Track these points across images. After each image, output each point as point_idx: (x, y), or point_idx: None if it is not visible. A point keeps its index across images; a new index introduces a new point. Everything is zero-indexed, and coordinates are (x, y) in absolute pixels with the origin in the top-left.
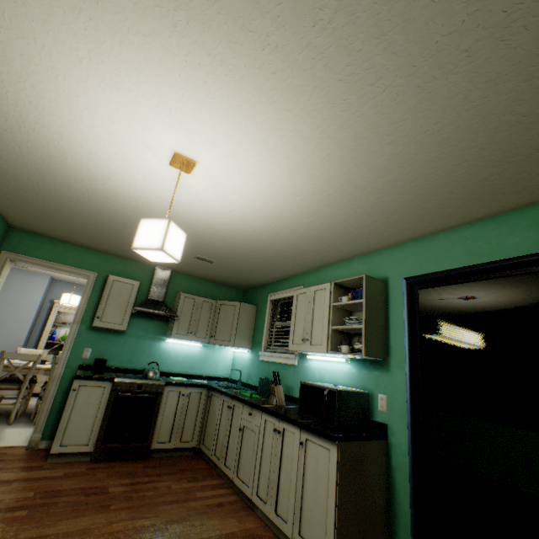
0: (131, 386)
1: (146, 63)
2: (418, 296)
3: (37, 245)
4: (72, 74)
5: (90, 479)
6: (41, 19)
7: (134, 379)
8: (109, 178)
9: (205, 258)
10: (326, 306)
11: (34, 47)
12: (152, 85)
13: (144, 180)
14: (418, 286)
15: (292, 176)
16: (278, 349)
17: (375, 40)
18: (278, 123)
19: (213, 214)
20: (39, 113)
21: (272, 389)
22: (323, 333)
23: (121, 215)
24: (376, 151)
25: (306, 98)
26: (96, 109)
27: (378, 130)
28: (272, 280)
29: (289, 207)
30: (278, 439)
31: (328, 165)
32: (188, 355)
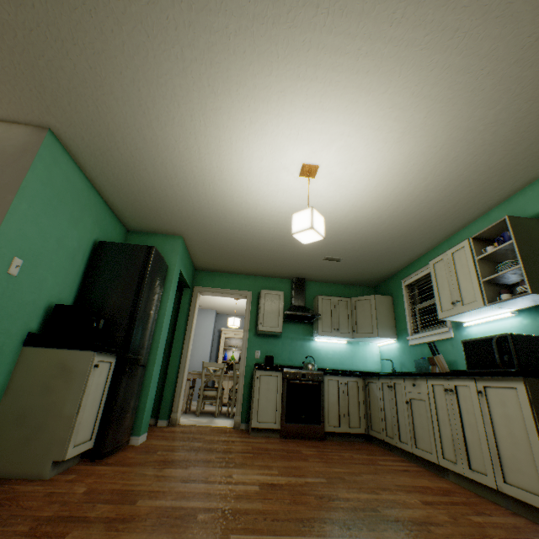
0: (297, 375)
1: (282, 109)
2: None
3: (212, 279)
4: (240, 137)
5: (285, 445)
6: (227, 113)
7: (297, 369)
8: (259, 204)
9: (333, 258)
10: (469, 262)
11: (222, 131)
12: (286, 121)
13: (281, 197)
14: None
15: (399, 146)
16: (426, 330)
17: (442, 7)
18: (377, 106)
19: (335, 208)
20: (220, 172)
21: (431, 360)
22: (474, 289)
23: (266, 234)
24: (474, 88)
25: (396, 76)
26: (252, 154)
27: (470, 70)
28: (401, 265)
29: (402, 177)
30: (451, 397)
31: (430, 121)
32: (335, 352)
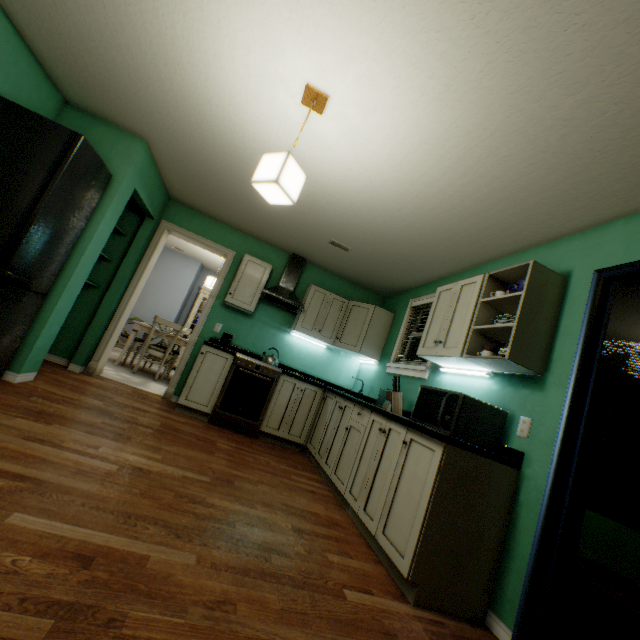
0: (250, 365)
1: None
2: (614, 295)
3: (189, 218)
4: None
5: (204, 432)
6: None
7: (253, 358)
8: (247, 129)
9: (340, 244)
10: (472, 302)
11: None
12: None
13: (278, 129)
14: (616, 282)
15: (439, 107)
16: (408, 362)
17: None
18: (420, 20)
19: (347, 175)
20: (189, 50)
21: (389, 394)
22: (461, 335)
23: None
24: (558, 47)
25: None
26: (235, 35)
27: (561, 8)
28: (417, 282)
29: (436, 160)
30: (381, 439)
31: (488, 83)
32: (310, 355)
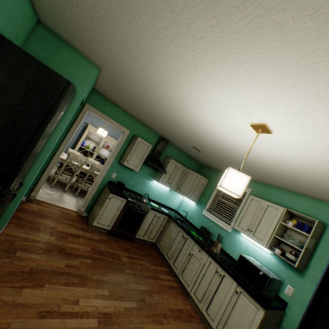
0: (135, 205)
1: None
2: None
3: (104, 104)
4: (256, 71)
5: (111, 247)
6: (285, 43)
7: (137, 201)
8: (193, 107)
9: (199, 150)
10: (275, 220)
11: (250, 50)
12: (312, 101)
13: (216, 118)
14: None
15: None
16: (217, 215)
17: None
18: None
19: (238, 145)
20: (193, 70)
21: (215, 243)
22: (266, 235)
23: (174, 118)
24: None
25: None
26: (242, 88)
27: None
28: None
29: (300, 168)
30: (218, 277)
31: None
32: (160, 192)
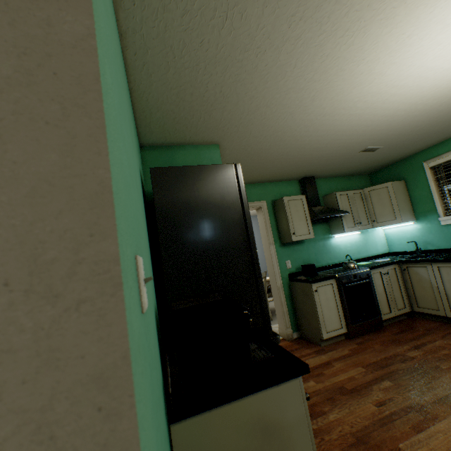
0: (350, 278)
1: None
2: None
3: None
4: None
5: (377, 351)
6: None
7: (347, 272)
8: (384, 73)
9: (372, 148)
10: None
11: None
12: None
13: (432, 55)
14: None
15: None
16: None
17: None
18: None
19: None
20: None
21: None
22: None
23: (334, 126)
24: None
25: None
26: None
27: None
28: (426, 147)
29: None
30: None
31: None
32: (352, 244)
